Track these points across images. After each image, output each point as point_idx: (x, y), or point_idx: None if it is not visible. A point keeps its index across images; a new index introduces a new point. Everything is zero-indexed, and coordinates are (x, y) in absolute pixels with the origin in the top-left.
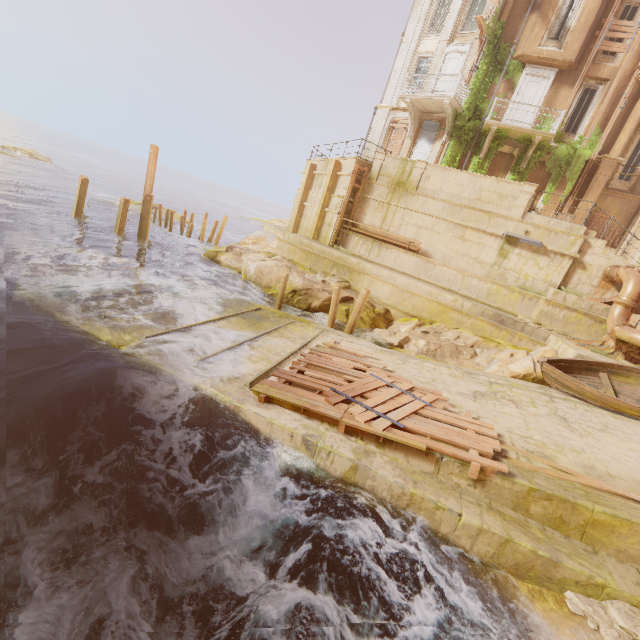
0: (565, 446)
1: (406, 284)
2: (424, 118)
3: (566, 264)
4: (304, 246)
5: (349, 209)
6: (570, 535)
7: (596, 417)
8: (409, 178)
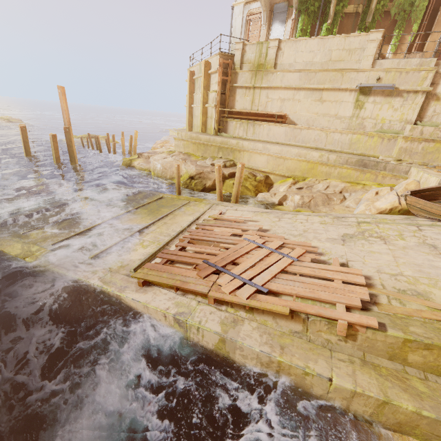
0: (439, 278)
1: (278, 151)
2: (273, 2)
3: (420, 99)
4: (194, 139)
5: (223, 100)
6: None
7: None
8: (266, 59)
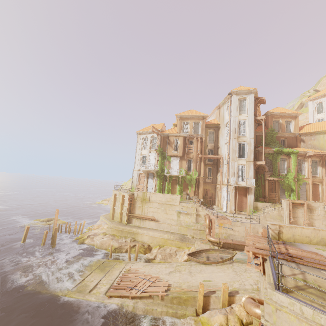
0: (186, 281)
1: (153, 234)
2: (148, 172)
3: (195, 216)
4: (116, 228)
5: (130, 210)
6: (182, 305)
7: (200, 268)
8: (146, 197)
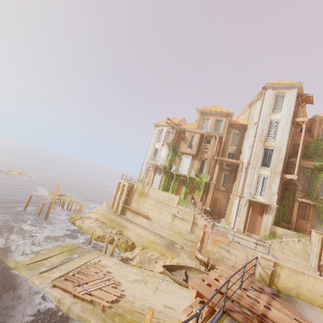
0: (144, 298)
1: (140, 232)
2: (157, 167)
3: (191, 224)
4: (108, 216)
5: (126, 201)
6: None
7: (171, 287)
8: (145, 191)
